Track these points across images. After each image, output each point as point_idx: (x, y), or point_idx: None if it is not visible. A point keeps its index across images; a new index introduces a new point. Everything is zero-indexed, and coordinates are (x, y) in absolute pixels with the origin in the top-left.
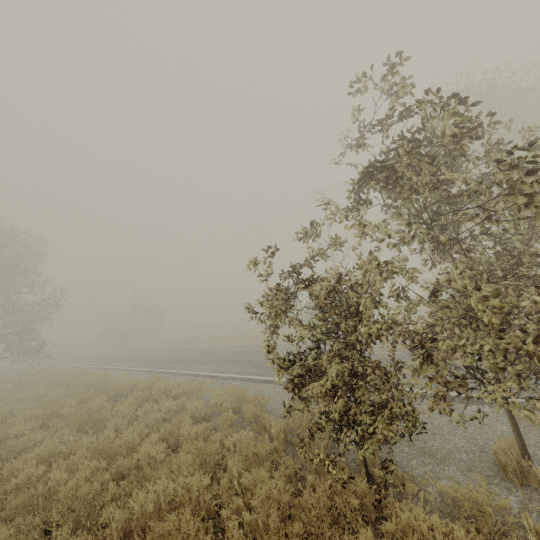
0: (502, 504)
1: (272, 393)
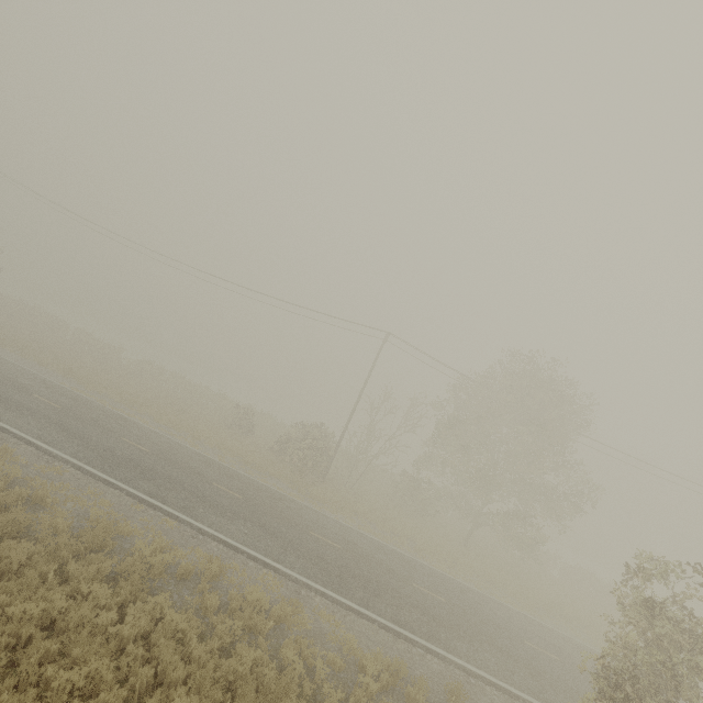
0: None
1: (385, 645)
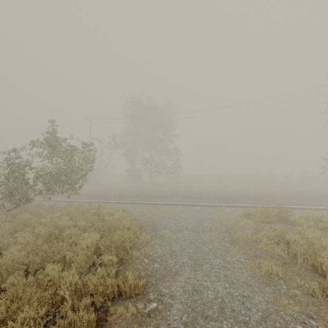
0: (34, 209)
1: None
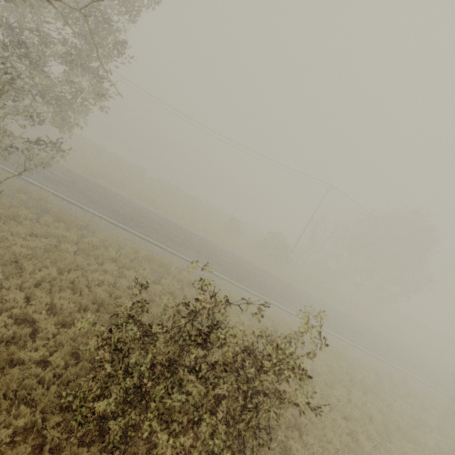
0: None
1: (371, 361)
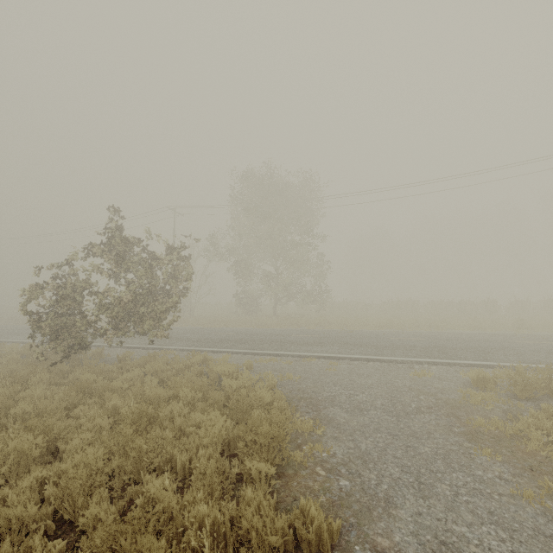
0: (95, 362)
1: None
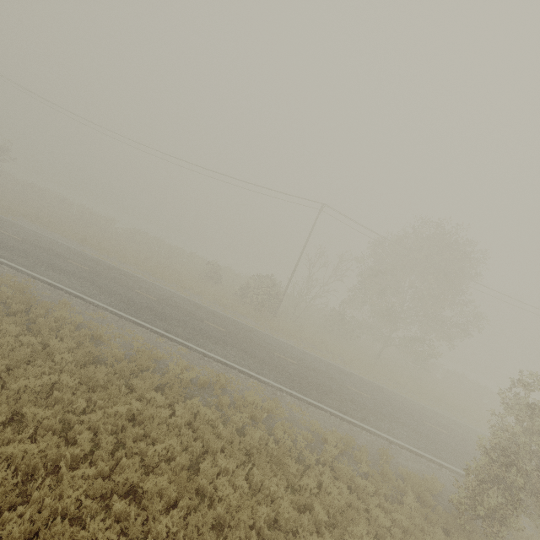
0: None
1: (335, 426)
